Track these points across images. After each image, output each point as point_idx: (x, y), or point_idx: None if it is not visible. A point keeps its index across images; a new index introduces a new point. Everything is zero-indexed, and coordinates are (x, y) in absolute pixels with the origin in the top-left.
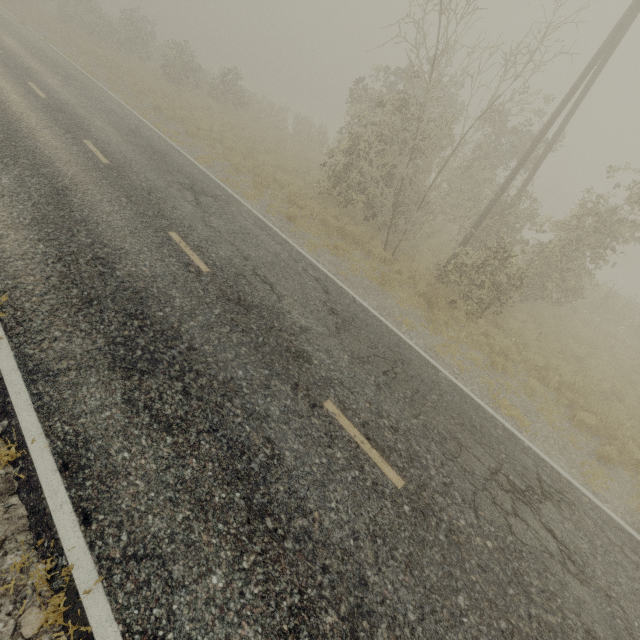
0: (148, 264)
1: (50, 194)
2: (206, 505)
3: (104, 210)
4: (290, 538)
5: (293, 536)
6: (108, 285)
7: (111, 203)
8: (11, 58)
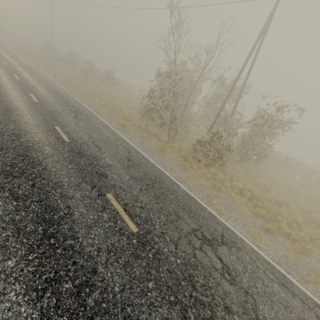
0: (38, 137)
1: (3, 111)
2: (21, 231)
3: (26, 117)
4: (61, 248)
5: (63, 247)
6: (14, 144)
7: (31, 115)
8: (10, 67)
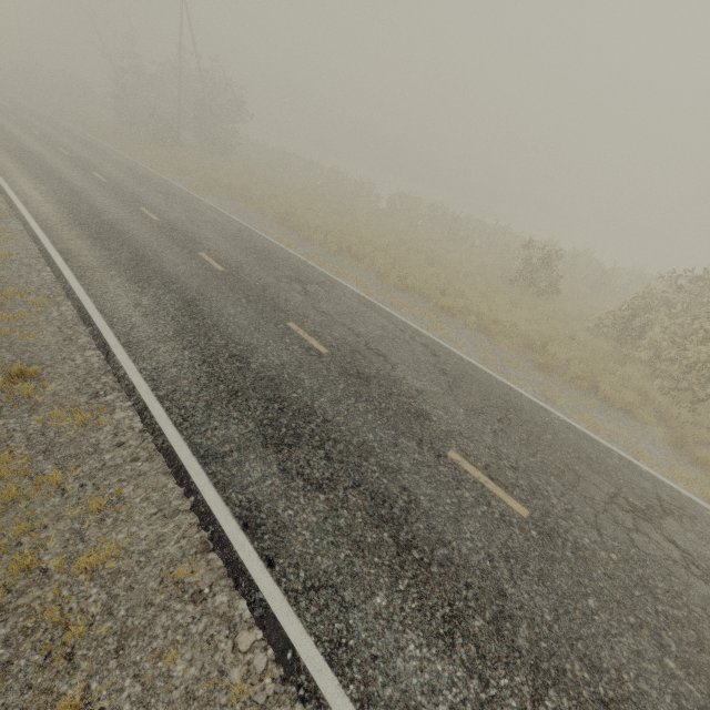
0: None
1: None
2: None
3: None
4: None
5: None
6: None
7: None
8: None
